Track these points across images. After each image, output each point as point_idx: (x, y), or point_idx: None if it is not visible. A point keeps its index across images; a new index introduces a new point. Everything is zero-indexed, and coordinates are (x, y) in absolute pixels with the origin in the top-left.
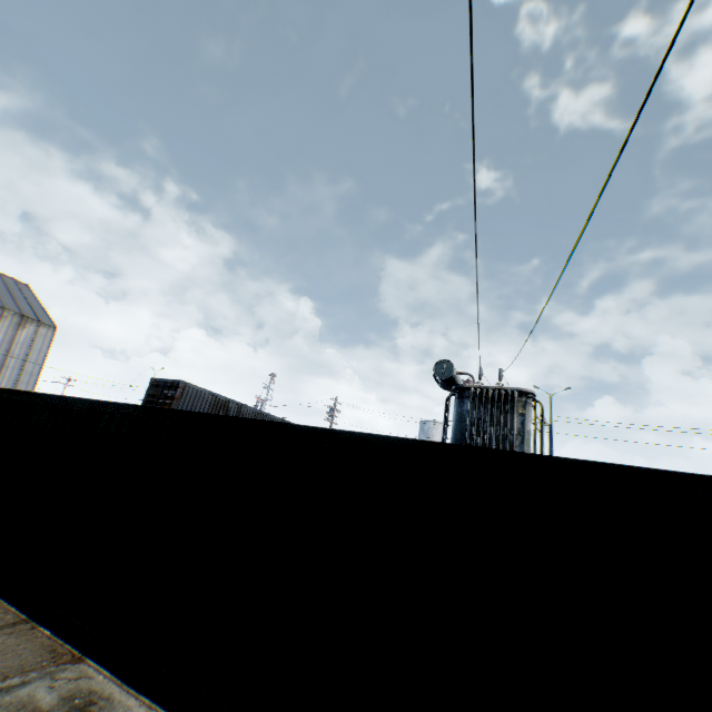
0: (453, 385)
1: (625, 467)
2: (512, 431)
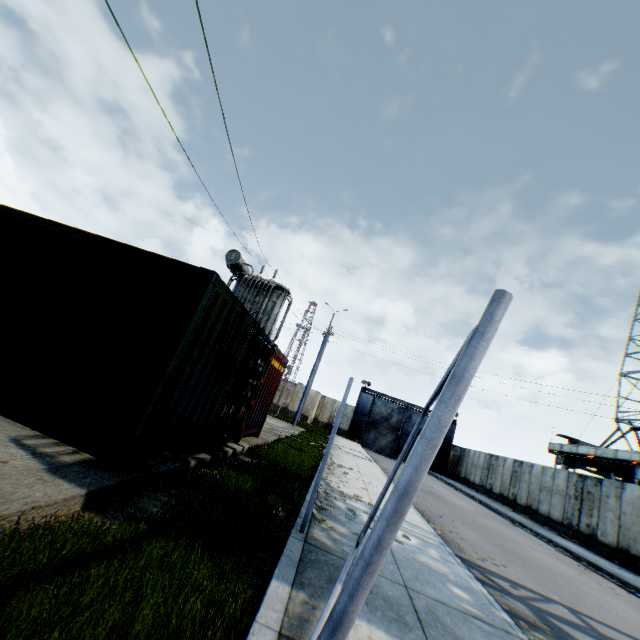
0: (238, 271)
1: (153, 253)
2: (261, 309)
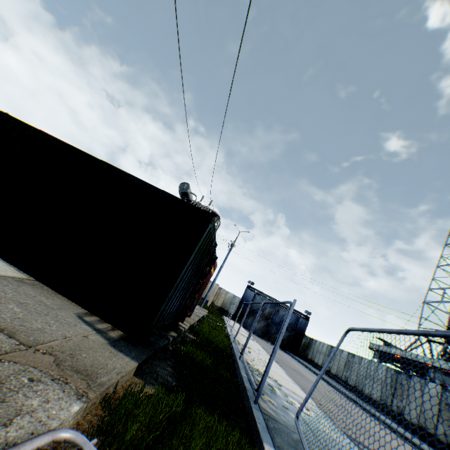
0: (186, 197)
1: (172, 195)
2: None
